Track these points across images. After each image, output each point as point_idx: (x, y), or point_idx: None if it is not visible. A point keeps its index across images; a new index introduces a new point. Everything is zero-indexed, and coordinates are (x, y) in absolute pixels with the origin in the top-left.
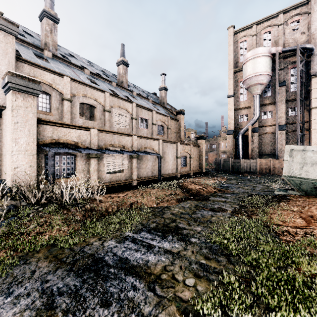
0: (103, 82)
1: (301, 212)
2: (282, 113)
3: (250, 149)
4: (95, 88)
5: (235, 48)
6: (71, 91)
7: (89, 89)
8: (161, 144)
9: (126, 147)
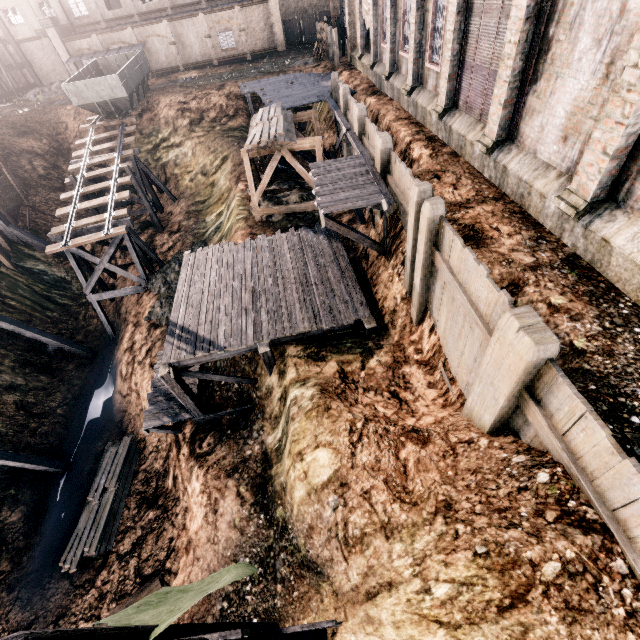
0: None
1: None
2: None
3: None
4: None
5: None
6: None
7: None
8: (168, 27)
9: (127, 43)
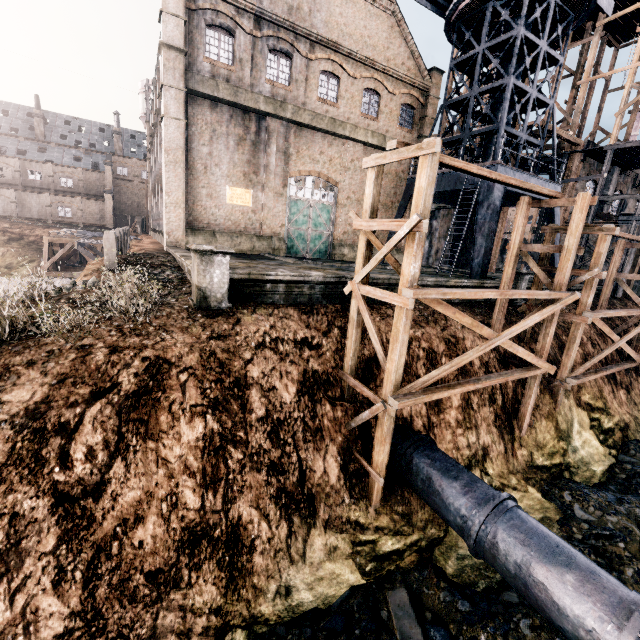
0: (5, 139)
1: None
2: None
3: (146, 206)
4: None
5: None
6: None
7: None
8: (14, 193)
9: None
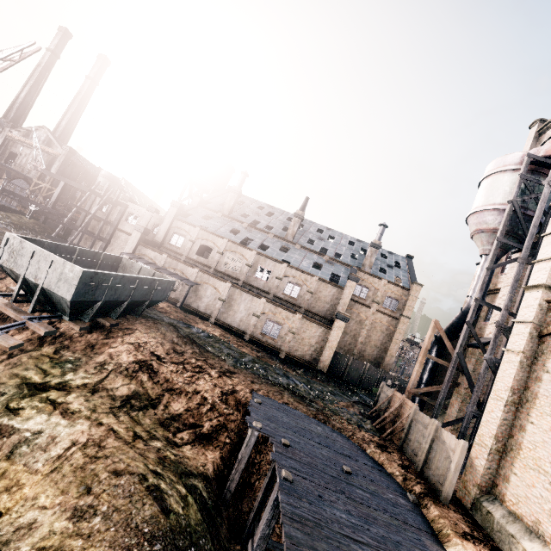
0: (256, 233)
1: None
2: None
3: (414, 371)
4: (217, 235)
5: None
6: (198, 236)
7: (212, 236)
8: (228, 288)
9: (185, 275)
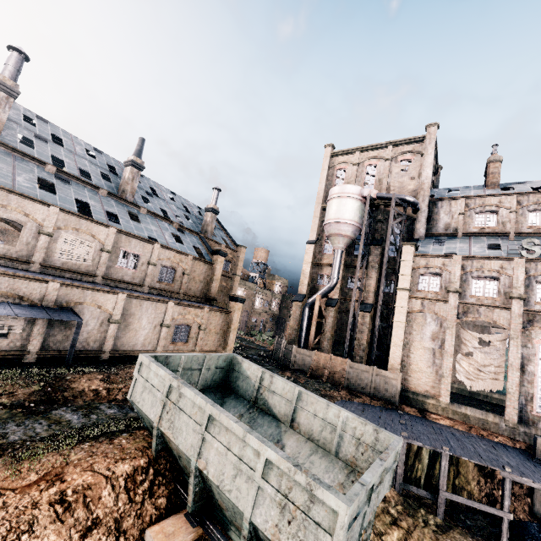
0: (78, 187)
1: (69, 464)
2: (371, 286)
3: (312, 332)
4: (30, 199)
5: (330, 175)
6: None
7: (16, 198)
8: (122, 301)
9: (27, 299)
